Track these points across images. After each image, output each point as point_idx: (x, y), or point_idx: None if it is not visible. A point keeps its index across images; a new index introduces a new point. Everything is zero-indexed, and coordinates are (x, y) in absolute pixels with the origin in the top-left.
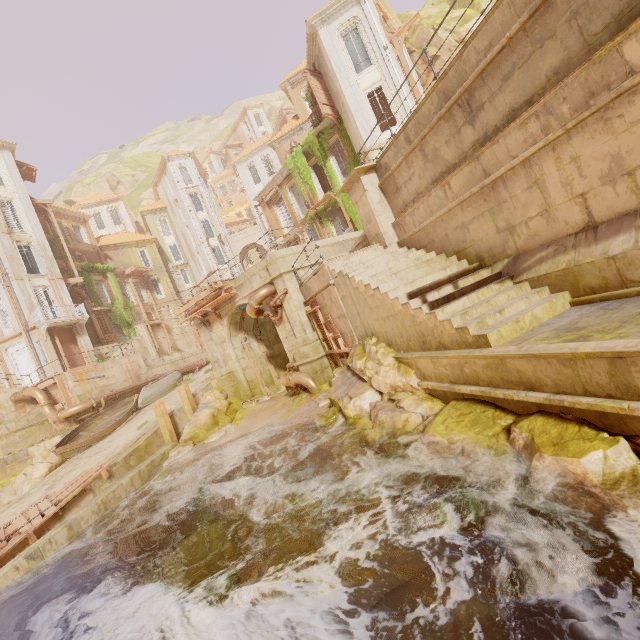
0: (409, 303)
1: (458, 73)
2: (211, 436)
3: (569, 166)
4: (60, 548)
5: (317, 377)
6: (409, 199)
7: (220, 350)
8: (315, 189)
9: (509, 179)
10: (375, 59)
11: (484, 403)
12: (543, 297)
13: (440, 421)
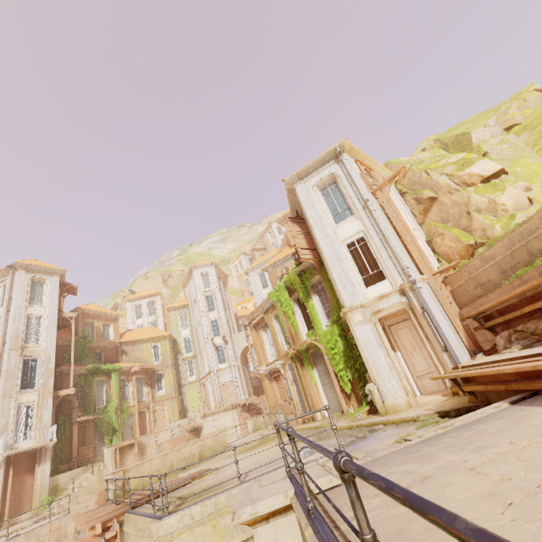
0: None
1: None
2: None
3: None
4: None
5: None
6: None
7: None
8: (297, 325)
9: None
10: (355, 210)
11: None
12: None
13: None
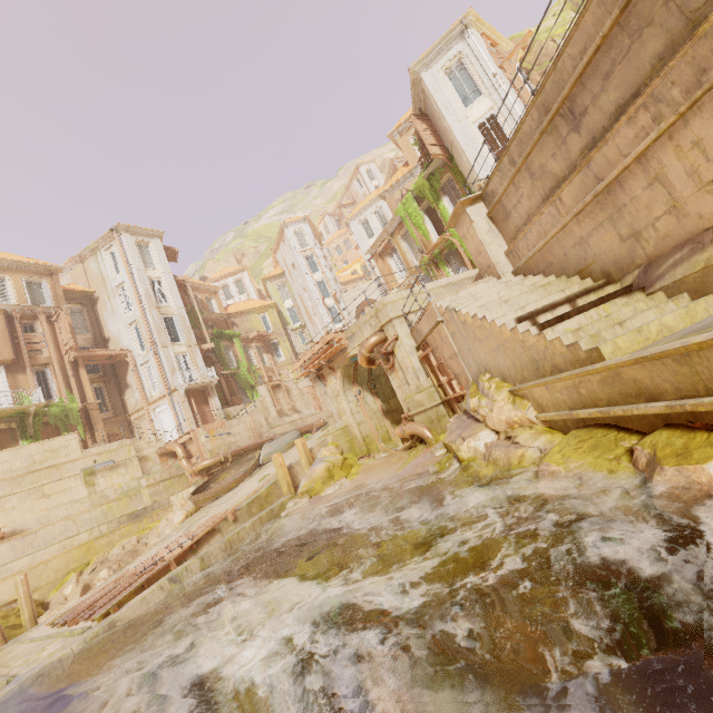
0: (516, 327)
1: (555, 83)
2: (326, 489)
3: (691, 152)
4: (194, 577)
5: (433, 427)
6: (520, 223)
7: (334, 404)
8: (428, 233)
9: (625, 180)
10: (484, 88)
11: (606, 426)
12: (681, 305)
13: (556, 450)
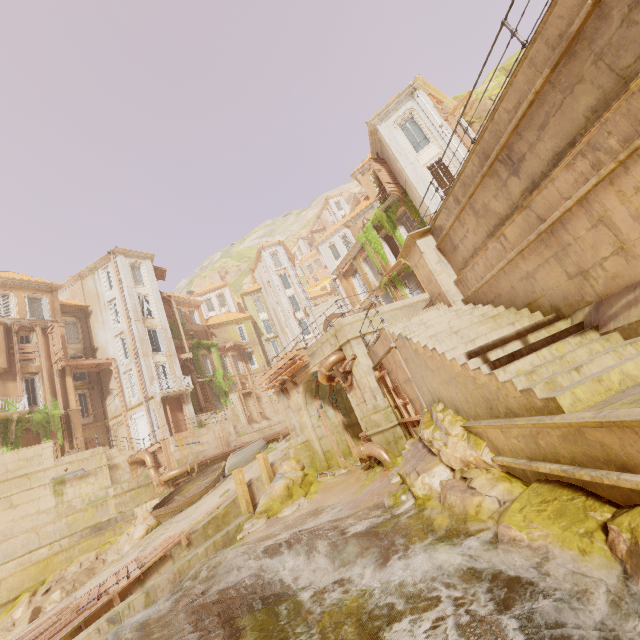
0: (467, 363)
1: (493, 133)
2: (284, 510)
3: (635, 197)
4: (137, 615)
5: (391, 449)
6: (468, 255)
7: (297, 418)
8: (387, 257)
9: (568, 221)
10: (432, 137)
11: (571, 487)
12: None
13: (517, 508)
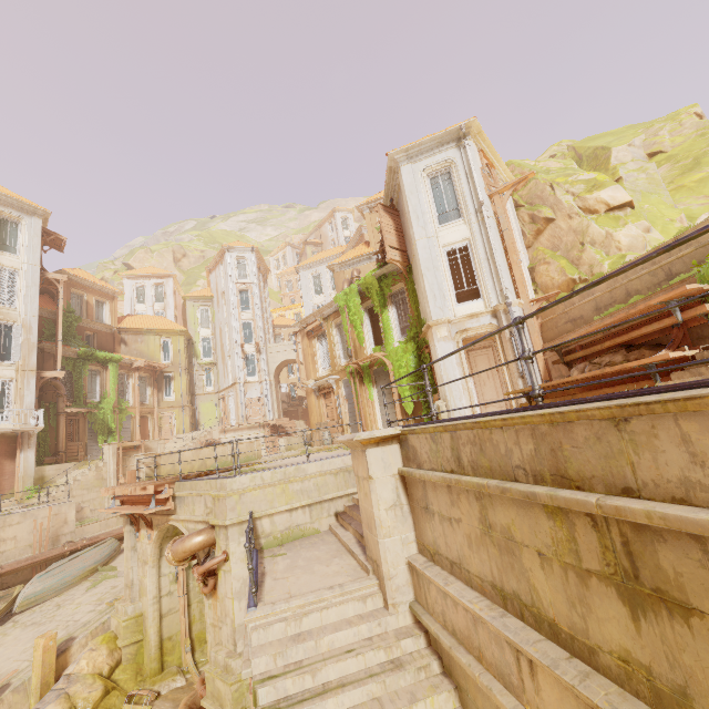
0: None
1: (605, 447)
2: None
3: None
4: None
5: None
6: (444, 550)
7: (140, 571)
8: (364, 338)
9: None
10: (466, 212)
11: None
12: None
13: None
